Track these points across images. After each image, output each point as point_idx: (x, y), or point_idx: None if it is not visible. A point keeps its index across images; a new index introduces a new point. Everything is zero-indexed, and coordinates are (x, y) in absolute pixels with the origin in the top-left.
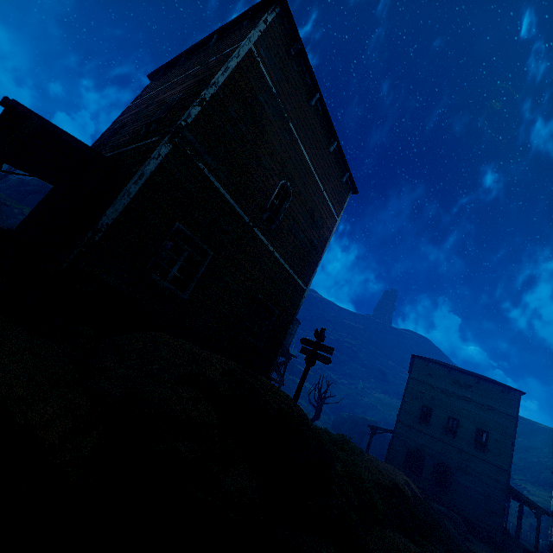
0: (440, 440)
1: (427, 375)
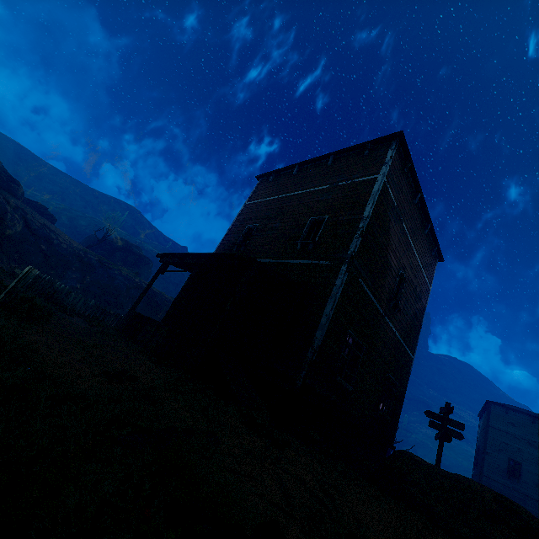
0: (536, 500)
1: (508, 424)
